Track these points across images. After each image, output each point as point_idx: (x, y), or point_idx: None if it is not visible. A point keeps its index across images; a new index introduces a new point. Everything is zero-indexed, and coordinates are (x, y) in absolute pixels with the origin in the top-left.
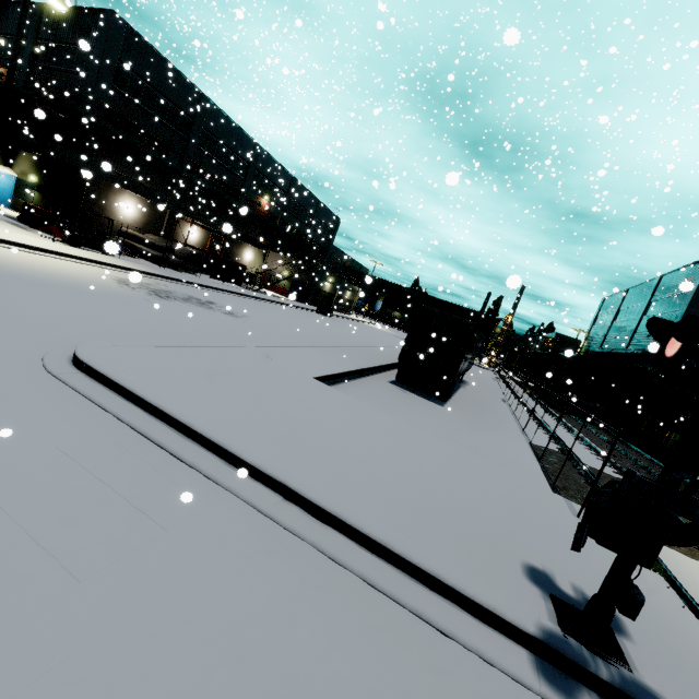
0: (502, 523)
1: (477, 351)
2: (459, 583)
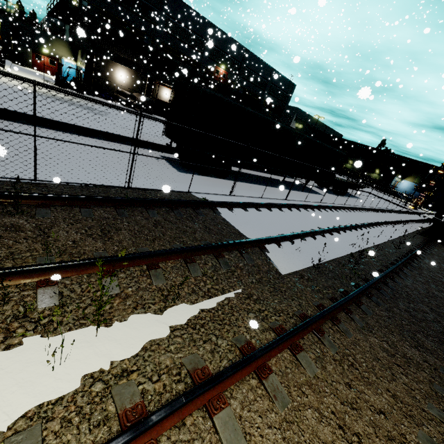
0: None
1: (329, 164)
2: None
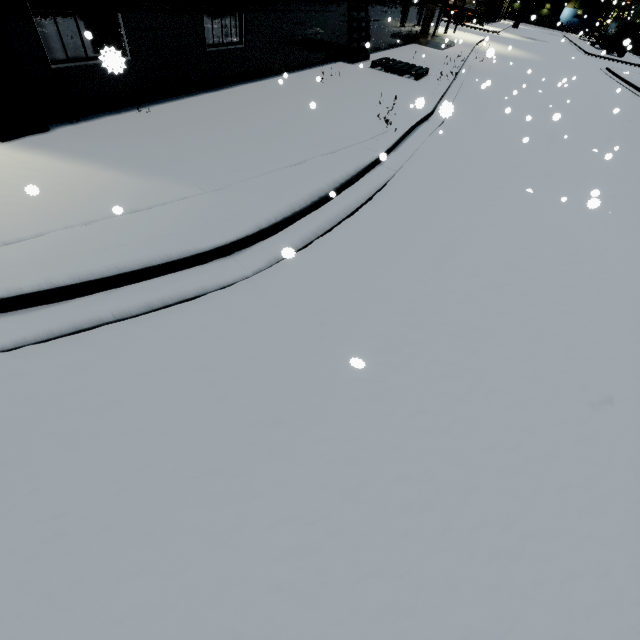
0: None
1: None
2: None
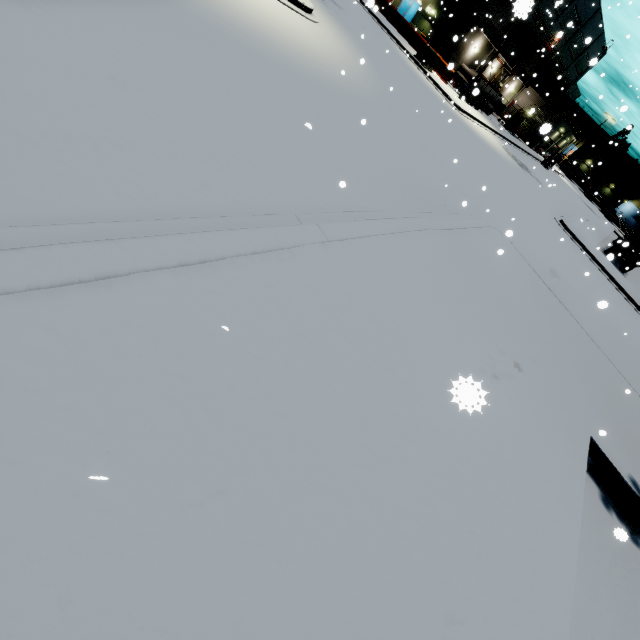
0: None
1: None
2: None
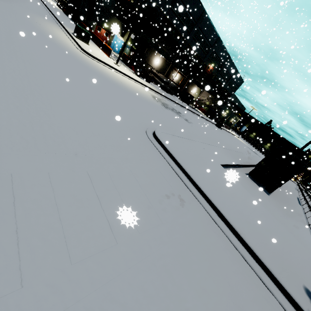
0: (296, 265)
1: None
2: (279, 278)
